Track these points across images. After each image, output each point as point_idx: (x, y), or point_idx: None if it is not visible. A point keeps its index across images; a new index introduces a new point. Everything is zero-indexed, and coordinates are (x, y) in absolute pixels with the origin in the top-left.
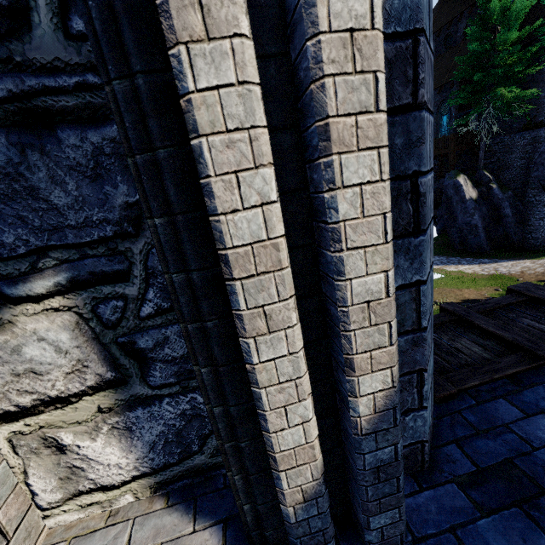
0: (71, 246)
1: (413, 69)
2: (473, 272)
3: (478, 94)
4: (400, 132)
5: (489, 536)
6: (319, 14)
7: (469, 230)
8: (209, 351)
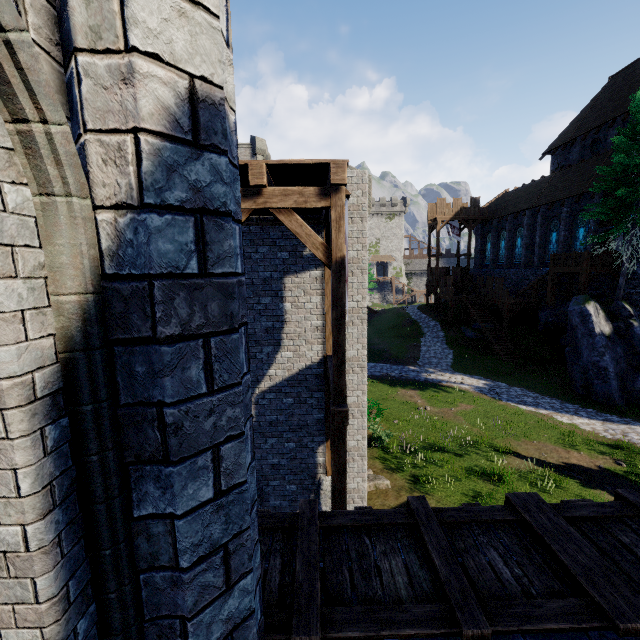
0: None
1: (151, 307)
2: (592, 430)
3: (621, 212)
4: (142, 361)
5: None
6: None
7: (596, 372)
8: None
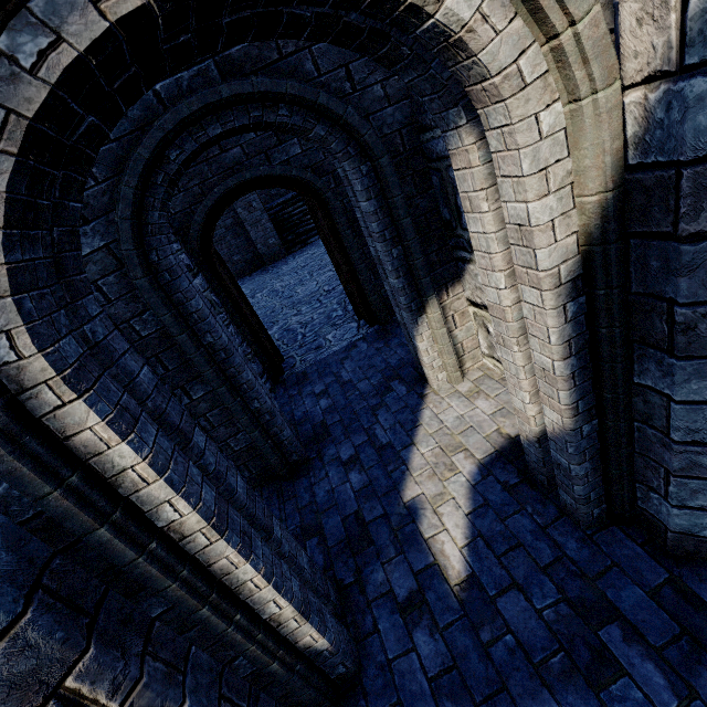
0: None
1: (675, 200)
2: None
3: None
4: (657, 256)
5: (627, 592)
6: (504, 214)
7: None
8: None
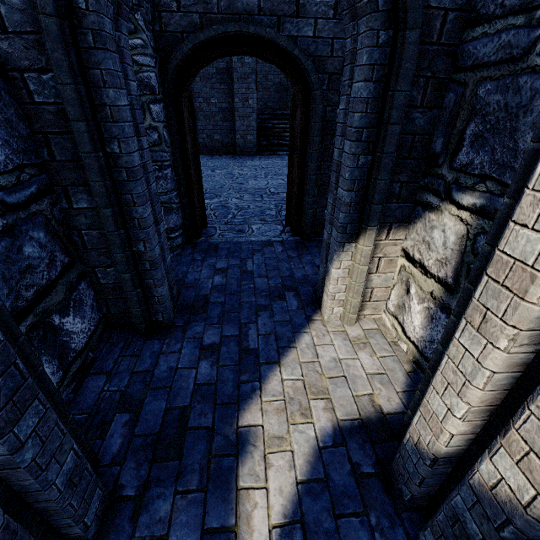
0: (501, 183)
1: None
2: None
3: None
4: None
5: None
6: None
7: None
8: (463, 310)
